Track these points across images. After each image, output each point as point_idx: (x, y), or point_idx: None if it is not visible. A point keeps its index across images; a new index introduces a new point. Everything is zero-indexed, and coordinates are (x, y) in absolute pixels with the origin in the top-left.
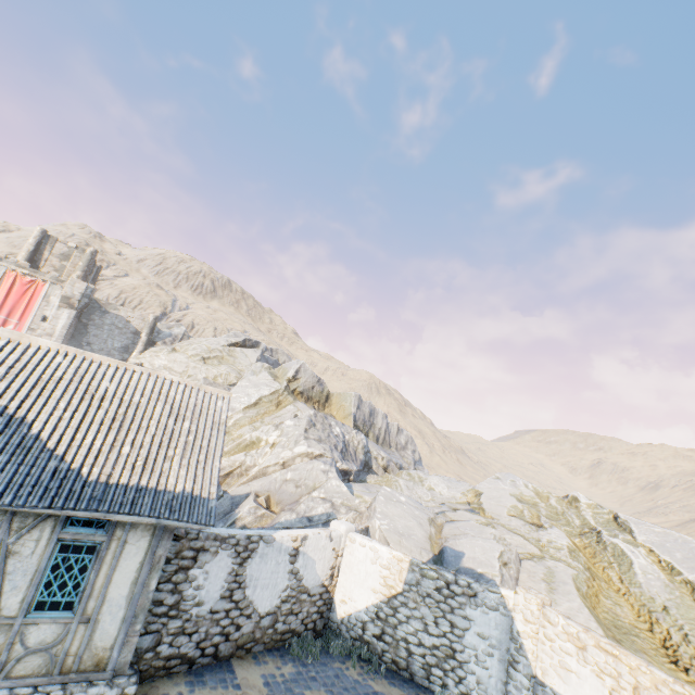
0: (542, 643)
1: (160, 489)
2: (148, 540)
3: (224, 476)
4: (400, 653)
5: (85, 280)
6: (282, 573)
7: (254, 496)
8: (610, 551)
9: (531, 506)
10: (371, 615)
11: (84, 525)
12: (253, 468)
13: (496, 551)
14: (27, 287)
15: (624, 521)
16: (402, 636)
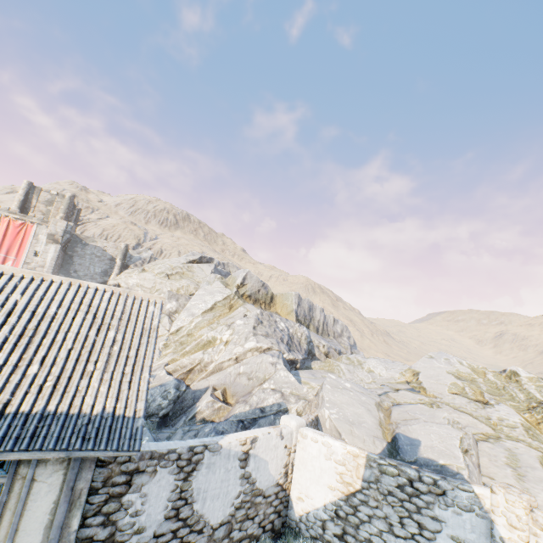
0: None
1: (72, 412)
2: (62, 474)
3: (186, 372)
4: None
5: (67, 220)
6: (233, 480)
7: (211, 390)
8: None
9: (470, 383)
10: (330, 513)
11: None
12: (210, 364)
13: (455, 438)
14: (19, 229)
15: None
16: (365, 537)
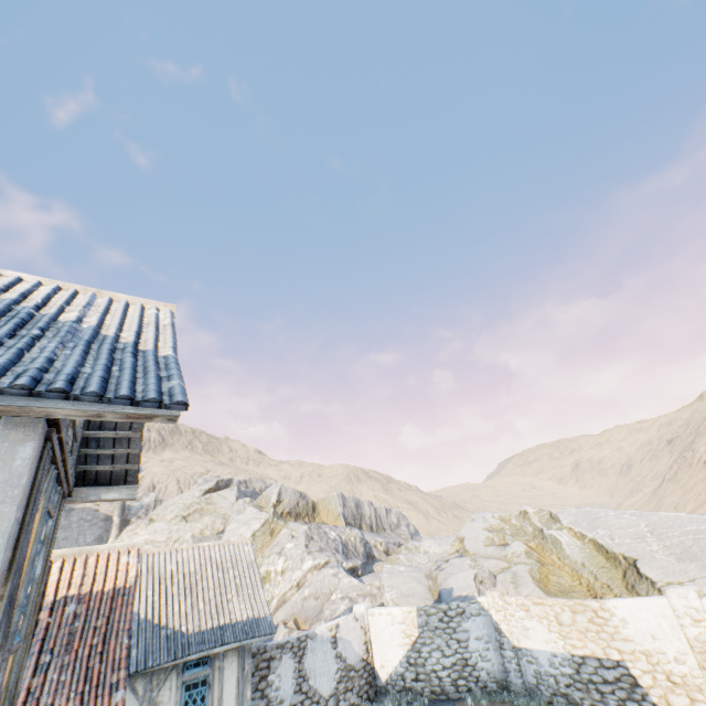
0: (510, 621)
1: (233, 622)
2: (237, 661)
3: None
4: (433, 683)
5: None
6: (331, 659)
7: (283, 624)
8: (550, 540)
9: (499, 532)
10: (405, 665)
11: (195, 666)
12: (272, 601)
13: (472, 574)
14: None
15: (555, 514)
16: (430, 669)
